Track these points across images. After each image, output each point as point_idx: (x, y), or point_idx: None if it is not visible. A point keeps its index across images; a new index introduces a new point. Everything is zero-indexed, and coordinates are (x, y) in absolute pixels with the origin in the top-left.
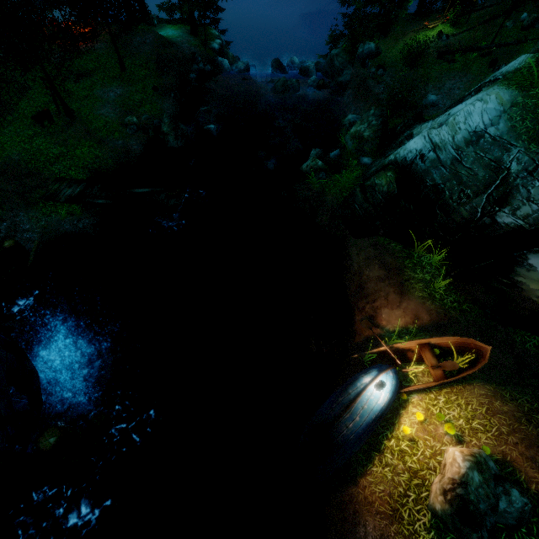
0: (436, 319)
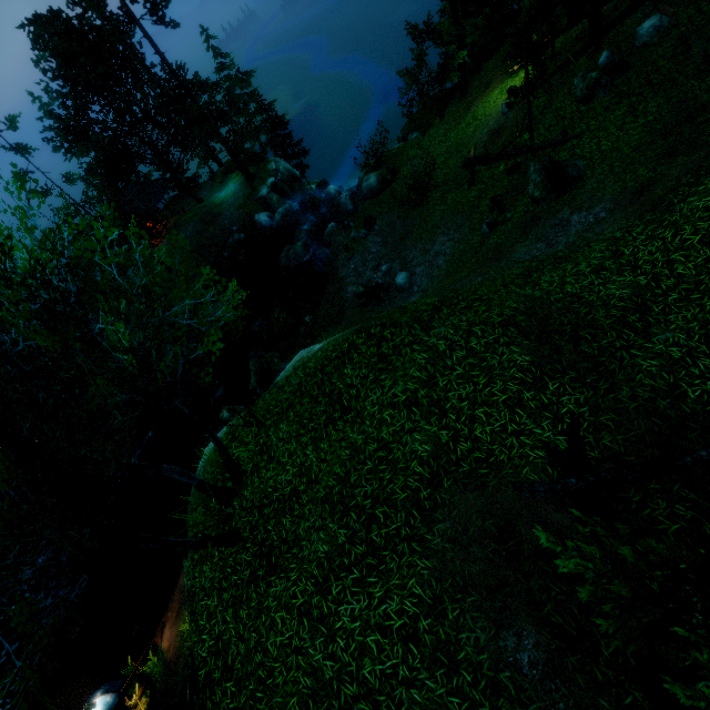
0: (172, 660)
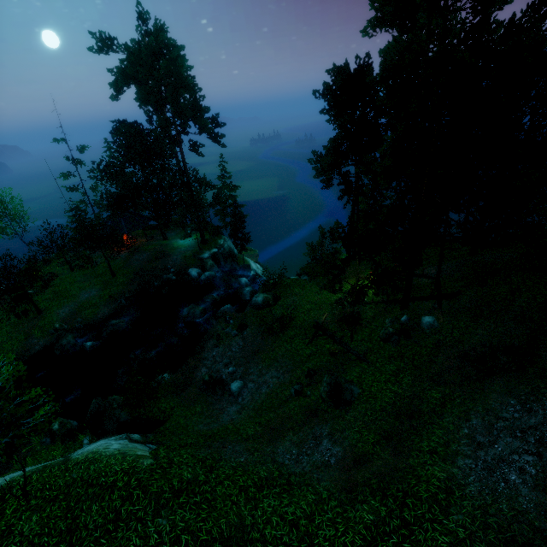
0: None
